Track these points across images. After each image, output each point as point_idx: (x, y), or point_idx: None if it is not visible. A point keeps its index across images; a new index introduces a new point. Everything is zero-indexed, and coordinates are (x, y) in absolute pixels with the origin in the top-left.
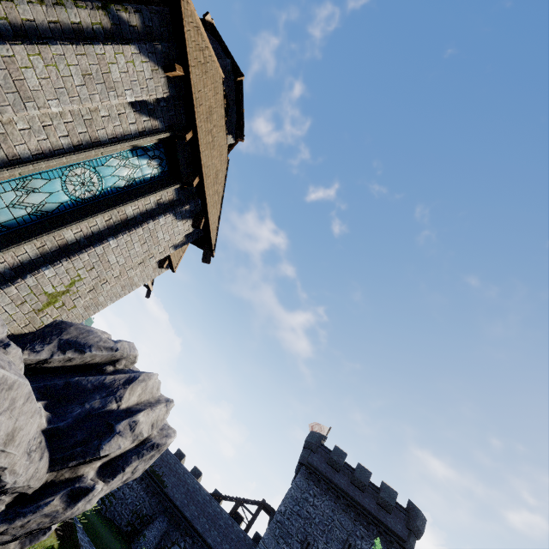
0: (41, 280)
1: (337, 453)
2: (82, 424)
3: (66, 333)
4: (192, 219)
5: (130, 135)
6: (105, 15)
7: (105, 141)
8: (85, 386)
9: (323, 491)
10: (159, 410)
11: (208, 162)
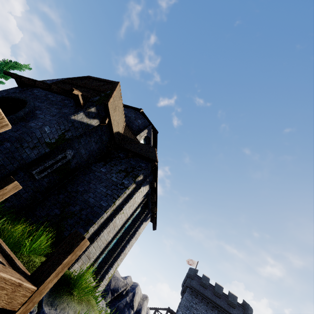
0: (109, 274)
1: (205, 279)
2: None
3: (111, 285)
4: (150, 217)
5: (135, 208)
6: (134, 184)
7: (129, 216)
8: (121, 306)
9: (200, 300)
10: (145, 305)
11: None
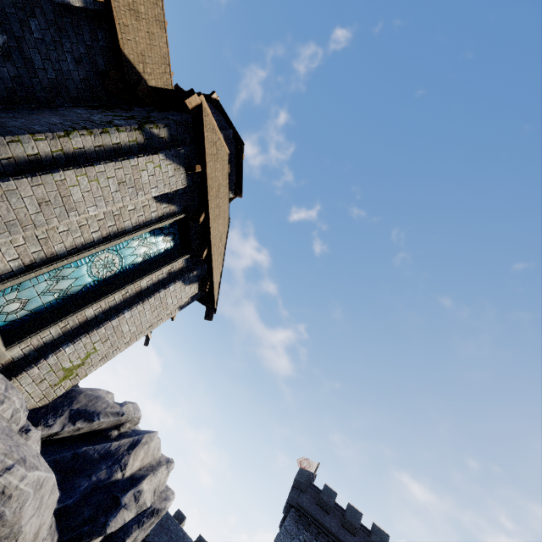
0: (61, 357)
1: (327, 493)
2: (89, 498)
3: (76, 402)
4: (198, 282)
5: (151, 220)
6: (140, 134)
7: (130, 229)
8: (92, 456)
9: (314, 535)
10: (160, 474)
11: (215, 232)
